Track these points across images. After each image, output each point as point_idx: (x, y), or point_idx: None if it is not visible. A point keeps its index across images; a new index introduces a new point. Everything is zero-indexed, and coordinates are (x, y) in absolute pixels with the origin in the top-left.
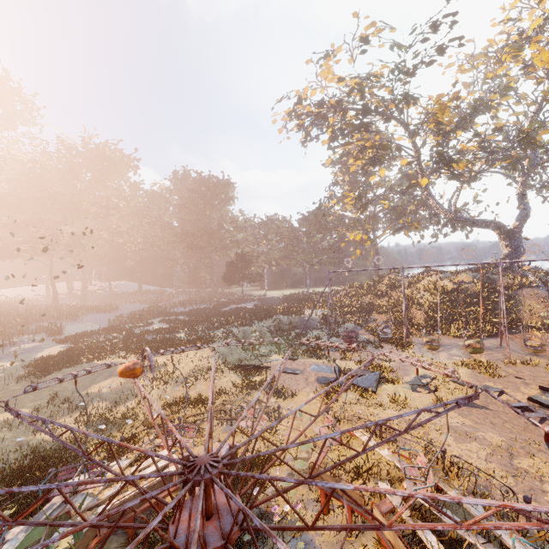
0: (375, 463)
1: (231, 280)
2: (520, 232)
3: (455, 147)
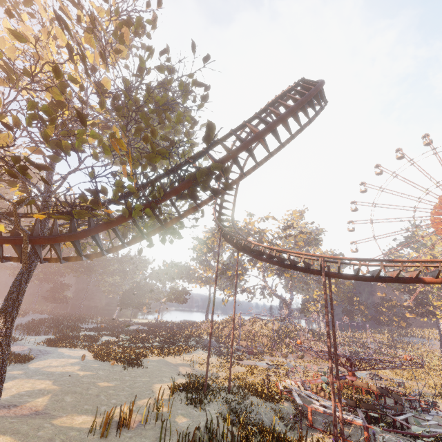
0: None
1: (129, 305)
2: (291, 304)
3: None
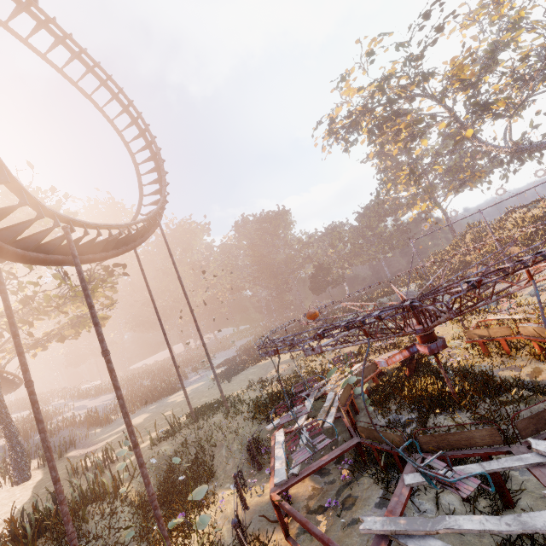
0: (514, 331)
1: (318, 290)
2: None
3: (487, 91)
